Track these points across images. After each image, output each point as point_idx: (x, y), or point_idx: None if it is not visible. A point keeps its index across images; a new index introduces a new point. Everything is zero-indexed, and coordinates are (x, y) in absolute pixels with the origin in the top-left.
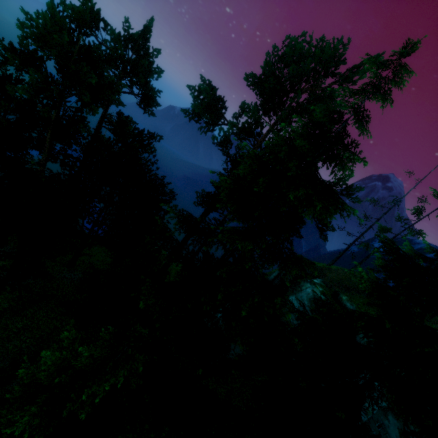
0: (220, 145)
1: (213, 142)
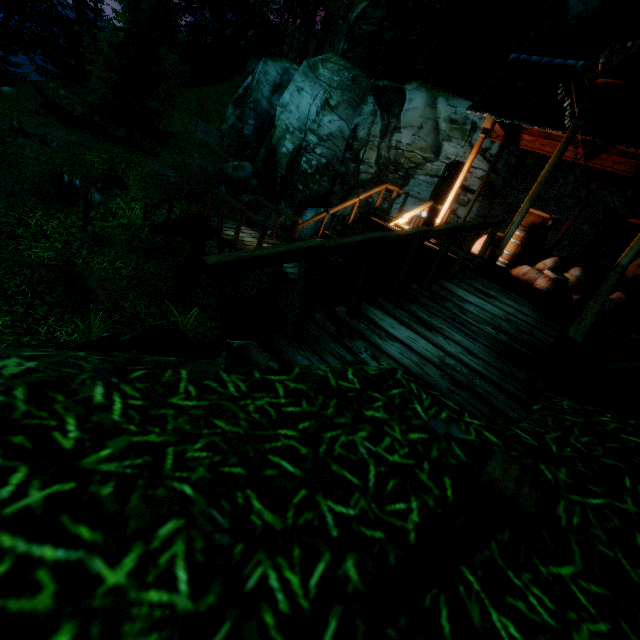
0: None
1: None
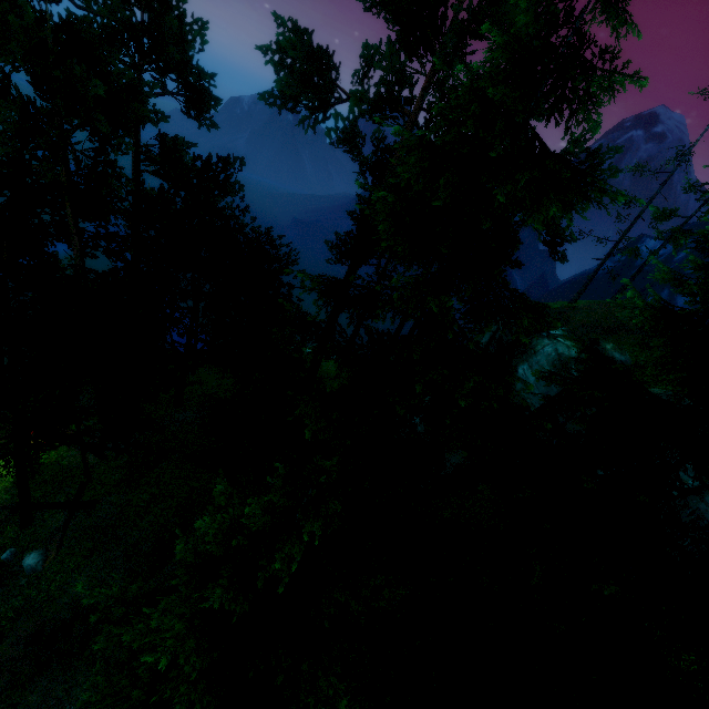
0: (344, 144)
1: (330, 143)
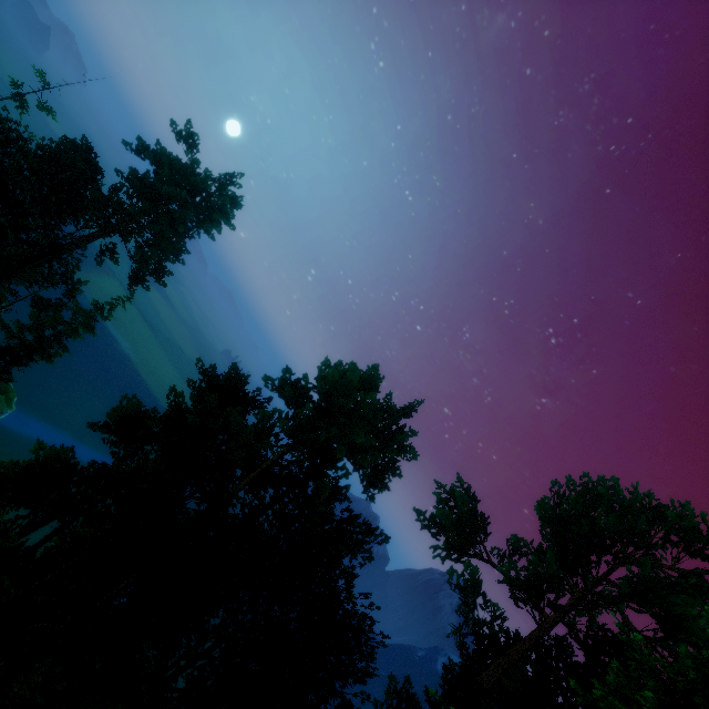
0: (462, 592)
1: (447, 580)
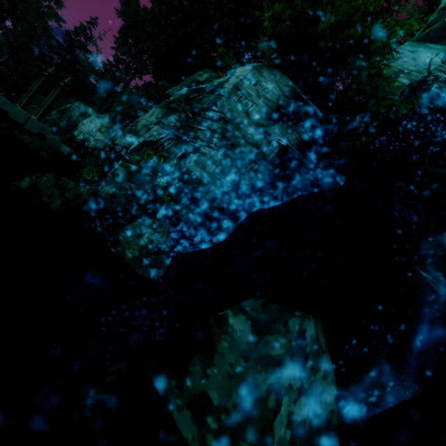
0: None
1: None
